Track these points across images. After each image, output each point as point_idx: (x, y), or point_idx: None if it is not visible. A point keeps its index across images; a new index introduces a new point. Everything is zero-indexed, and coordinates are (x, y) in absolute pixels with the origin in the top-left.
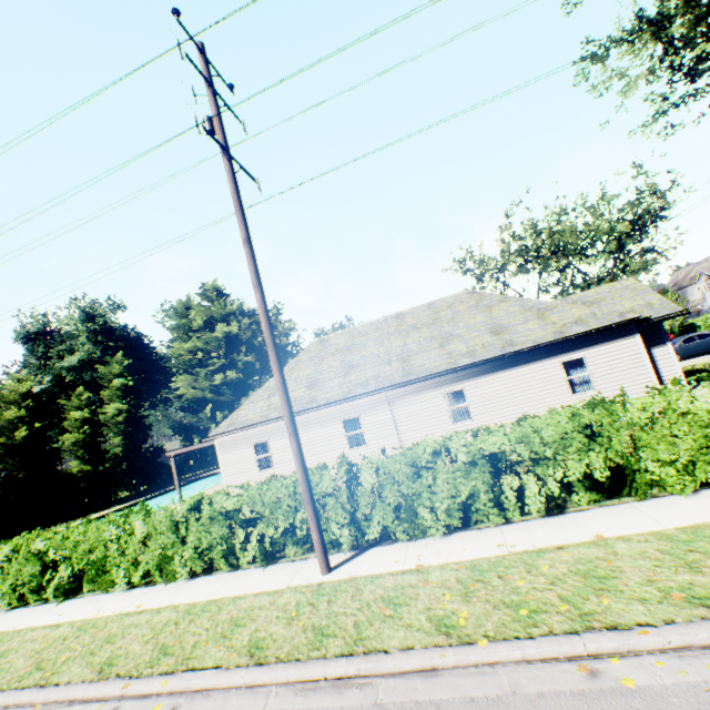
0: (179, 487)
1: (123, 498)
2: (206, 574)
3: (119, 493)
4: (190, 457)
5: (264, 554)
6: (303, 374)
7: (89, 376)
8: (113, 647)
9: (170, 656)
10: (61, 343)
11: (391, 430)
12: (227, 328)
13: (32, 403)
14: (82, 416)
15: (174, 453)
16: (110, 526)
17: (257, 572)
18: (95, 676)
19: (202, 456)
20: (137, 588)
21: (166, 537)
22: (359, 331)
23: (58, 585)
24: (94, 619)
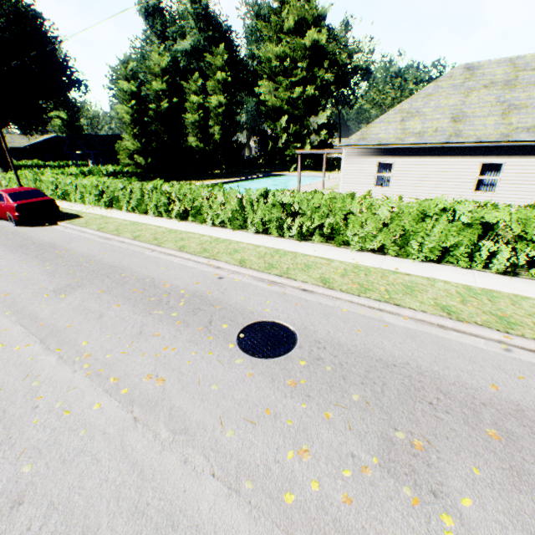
0: (299, 181)
1: (220, 175)
2: (433, 262)
3: (213, 170)
4: (260, 157)
5: (510, 267)
6: (444, 104)
7: (196, 65)
8: (426, 296)
9: (519, 326)
10: (175, 24)
11: (531, 187)
12: (315, 37)
13: (168, 80)
14: (197, 101)
15: (301, 152)
16: (351, 202)
17: (505, 279)
18: (448, 316)
19: (268, 159)
20: (364, 252)
21: (409, 226)
22: (527, 63)
23: (298, 230)
24: (361, 266)
